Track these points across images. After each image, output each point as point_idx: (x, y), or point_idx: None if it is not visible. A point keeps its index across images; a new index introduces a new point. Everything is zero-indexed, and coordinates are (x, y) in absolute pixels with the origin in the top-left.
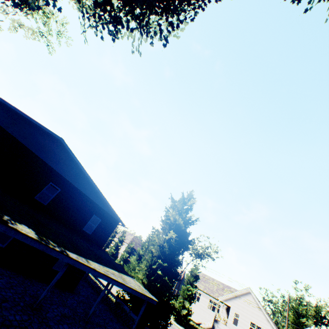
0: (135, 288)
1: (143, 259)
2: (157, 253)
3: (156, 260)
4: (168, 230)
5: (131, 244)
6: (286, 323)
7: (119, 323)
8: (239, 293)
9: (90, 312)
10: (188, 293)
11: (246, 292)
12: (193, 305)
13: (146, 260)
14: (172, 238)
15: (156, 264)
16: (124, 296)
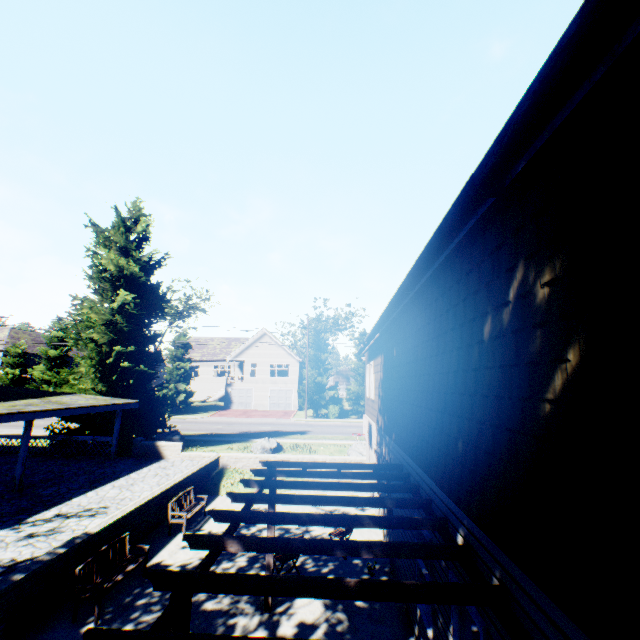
0: (92, 404)
1: (65, 363)
2: (106, 338)
3: (109, 351)
4: (113, 291)
5: (18, 349)
6: (307, 347)
7: (82, 461)
8: (253, 341)
9: (17, 476)
10: (181, 373)
11: (262, 336)
12: (192, 384)
13: (85, 358)
14: (127, 303)
15: (113, 356)
16: (69, 427)
